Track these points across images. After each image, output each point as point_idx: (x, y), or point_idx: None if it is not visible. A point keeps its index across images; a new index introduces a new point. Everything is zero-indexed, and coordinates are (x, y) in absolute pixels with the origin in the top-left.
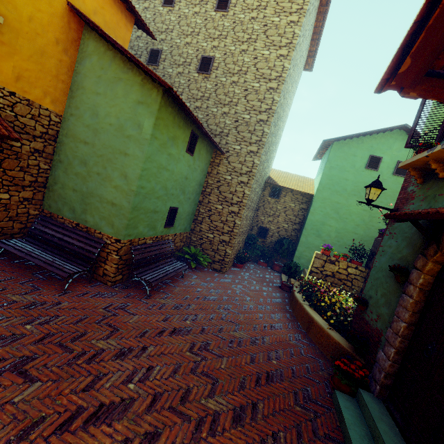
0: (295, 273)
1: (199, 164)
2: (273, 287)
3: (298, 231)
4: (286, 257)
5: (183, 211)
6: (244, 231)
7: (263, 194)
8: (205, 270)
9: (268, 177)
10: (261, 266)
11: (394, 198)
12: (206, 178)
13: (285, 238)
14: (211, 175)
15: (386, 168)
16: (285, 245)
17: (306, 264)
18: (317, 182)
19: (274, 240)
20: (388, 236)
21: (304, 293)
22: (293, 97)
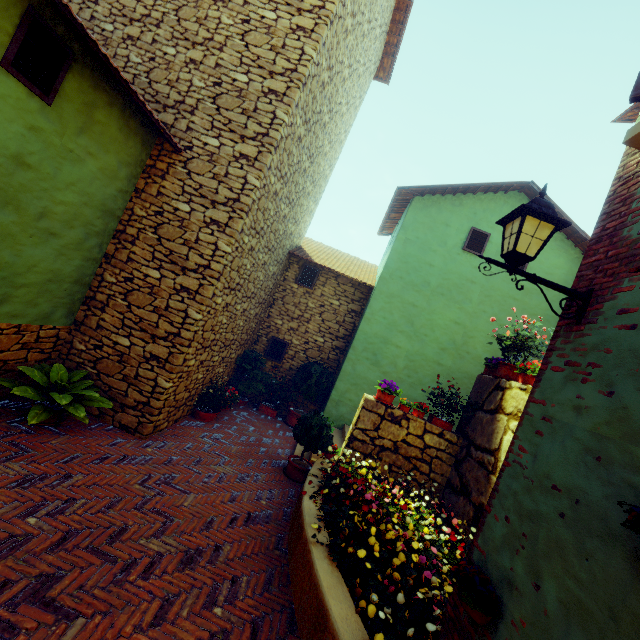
0: (319, 441)
1: (93, 147)
2: (268, 471)
3: (342, 352)
4: (313, 399)
5: (24, 263)
6: (228, 341)
7: (285, 277)
8: (89, 430)
9: (297, 247)
10: (264, 415)
11: (504, 307)
12: (130, 202)
13: (315, 364)
14: (143, 195)
15: (496, 253)
16: (314, 376)
17: (349, 416)
18: (381, 266)
19: (296, 365)
20: (565, 374)
21: (328, 497)
22: (355, 115)
